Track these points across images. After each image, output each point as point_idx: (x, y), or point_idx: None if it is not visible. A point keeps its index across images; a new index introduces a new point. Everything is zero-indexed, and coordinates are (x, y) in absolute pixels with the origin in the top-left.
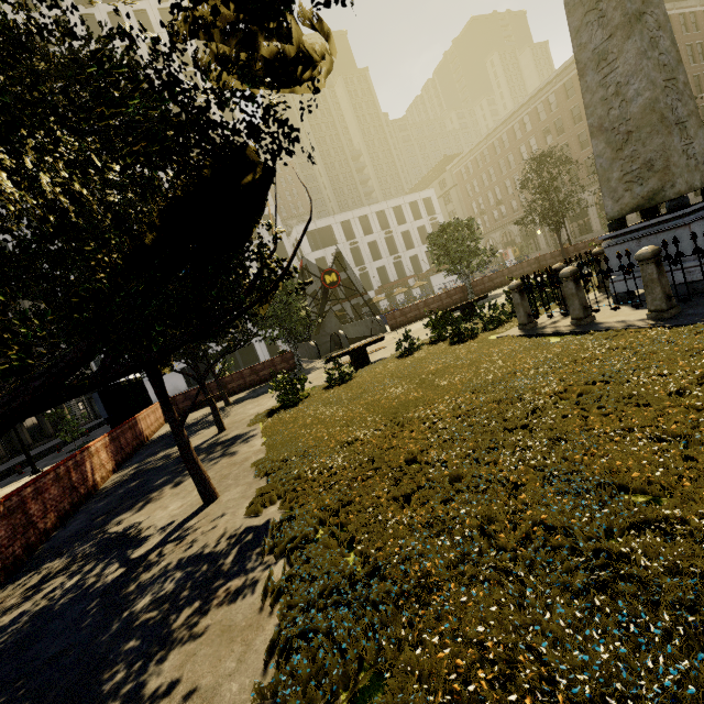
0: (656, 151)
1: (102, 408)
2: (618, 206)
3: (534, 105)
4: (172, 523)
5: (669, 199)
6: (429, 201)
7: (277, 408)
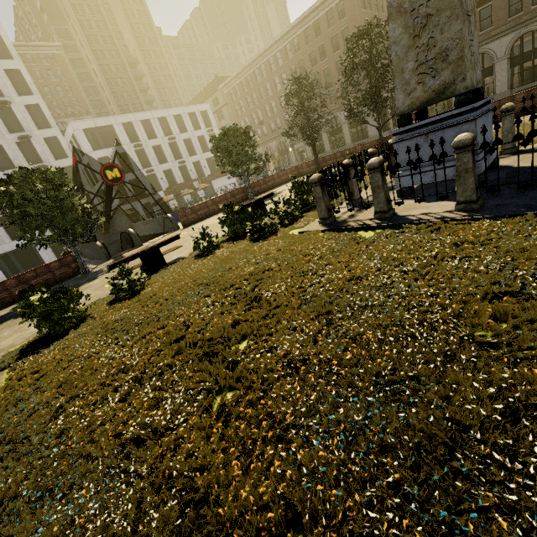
0: (453, 39)
1: None
2: (410, 100)
3: (283, 44)
4: None
5: (458, 93)
6: (206, 115)
7: (38, 340)
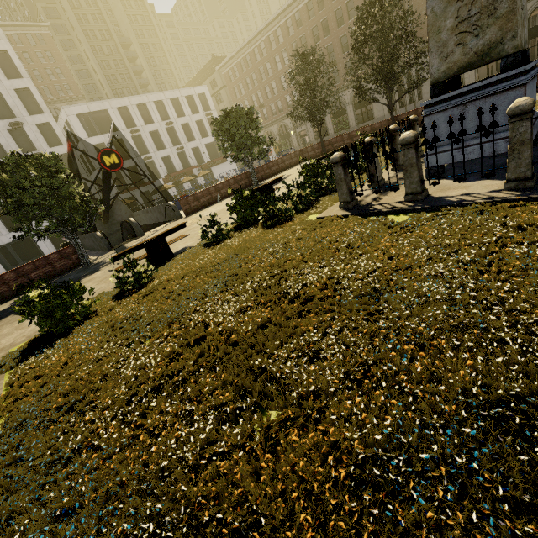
0: None
1: None
2: (446, 64)
3: (284, 19)
4: None
5: (506, 54)
6: (204, 97)
7: (40, 340)
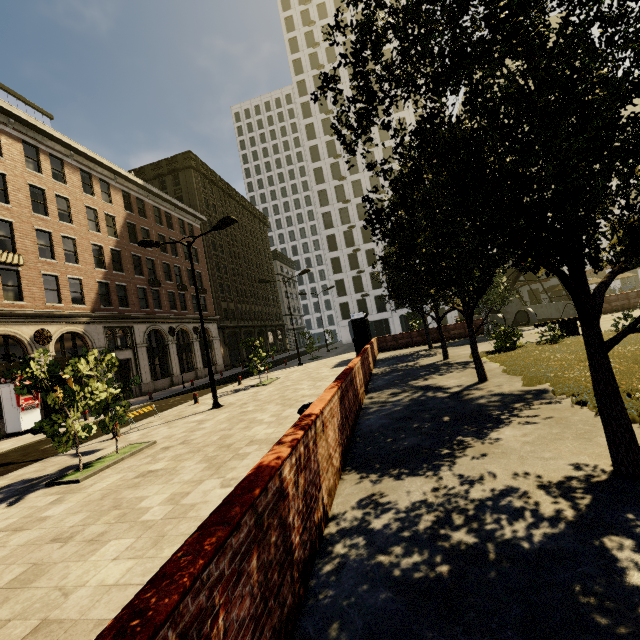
0: None
1: (352, 332)
2: None
3: None
4: (461, 385)
5: None
6: None
7: (494, 351)
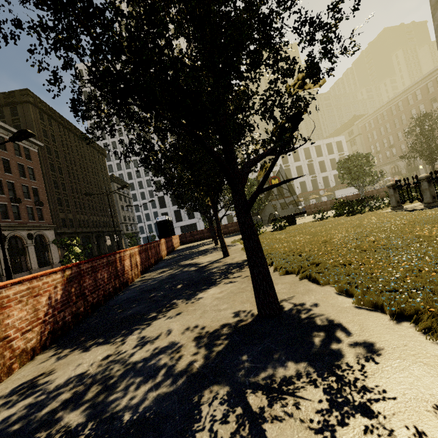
0: None
1: (157, 231)
2: None
3: (424, 83)
4: (211, 260)
5: None
6: (340, 143)
7: None
